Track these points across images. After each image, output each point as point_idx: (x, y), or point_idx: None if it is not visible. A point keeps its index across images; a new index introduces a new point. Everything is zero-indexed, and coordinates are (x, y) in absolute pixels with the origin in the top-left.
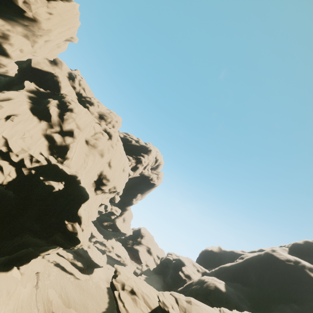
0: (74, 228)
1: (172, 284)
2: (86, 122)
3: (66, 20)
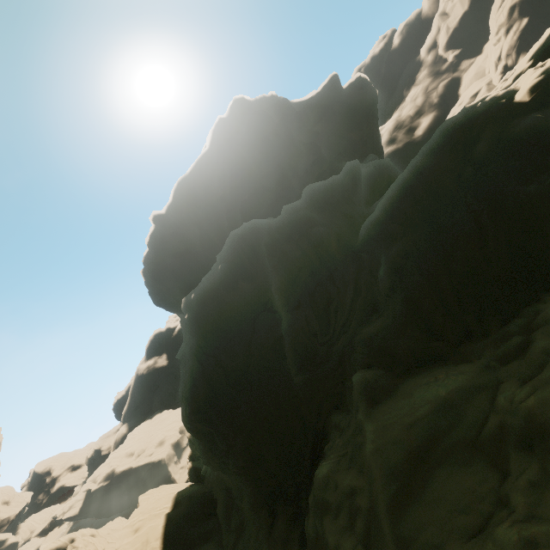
0: (10, 541)
1: None
2: None
3: None
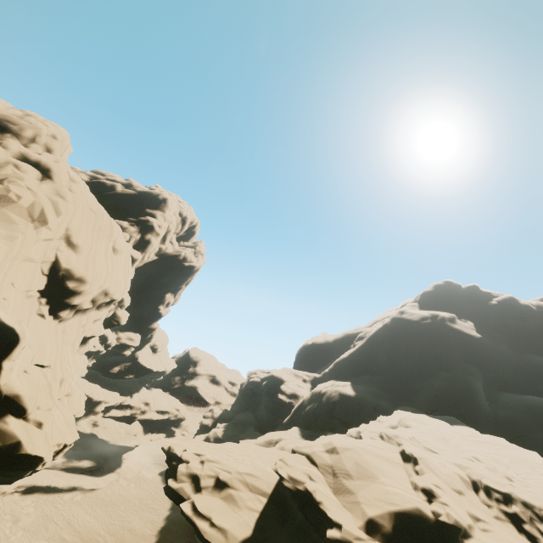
0: (2, 436)
1: (271, 417)
2: None
3: None
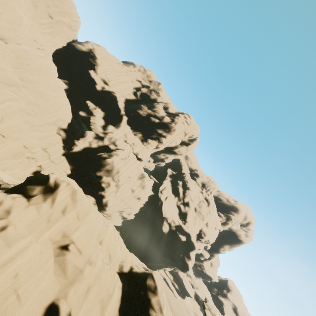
0: (189, 262)
1: None
2: (195, 195)
3: (193, 149)
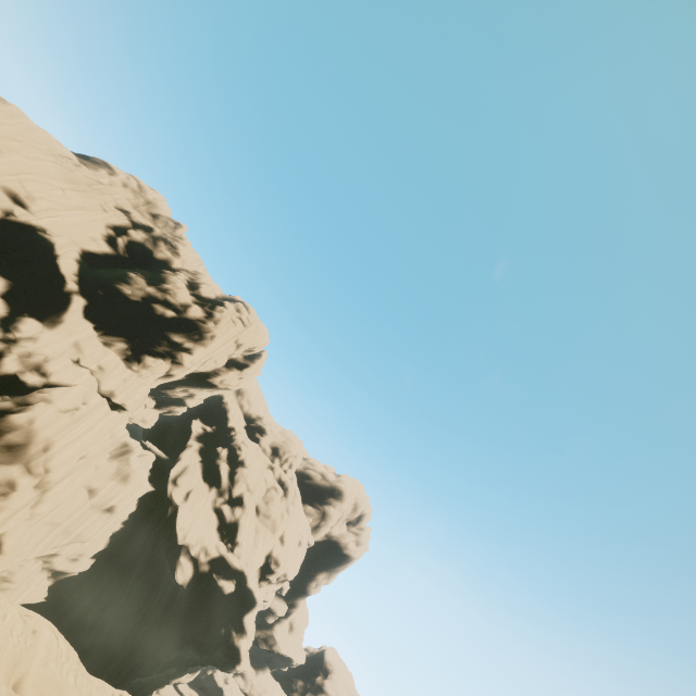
0: (242, 643)
1: None
2: (258, 478)
3: (254, 375)
